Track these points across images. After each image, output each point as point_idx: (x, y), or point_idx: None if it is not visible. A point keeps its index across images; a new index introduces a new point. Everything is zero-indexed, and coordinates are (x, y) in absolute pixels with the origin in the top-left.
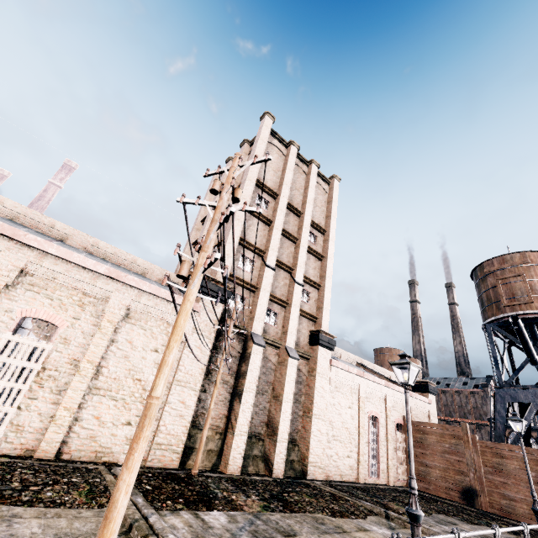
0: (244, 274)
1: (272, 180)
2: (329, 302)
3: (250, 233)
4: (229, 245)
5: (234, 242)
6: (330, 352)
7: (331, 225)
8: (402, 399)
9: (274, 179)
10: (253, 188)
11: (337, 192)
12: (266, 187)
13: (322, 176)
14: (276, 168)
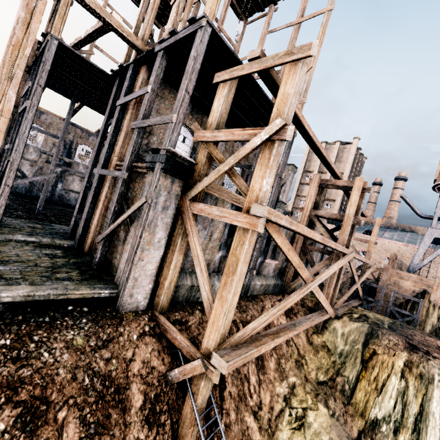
0: (300, 205)
1: (314, 165)
2: (338, 206)
3: (303, 191)
4: (292, 199)
5: (293, 197)
6: (334, 225)
7: (345, 169)
8: (395, 247)
9: (314, 164)
10: (300, 176)
11: (354, 147)
12: (309, 171)
13: (346, 143)
14: (316, 159)
